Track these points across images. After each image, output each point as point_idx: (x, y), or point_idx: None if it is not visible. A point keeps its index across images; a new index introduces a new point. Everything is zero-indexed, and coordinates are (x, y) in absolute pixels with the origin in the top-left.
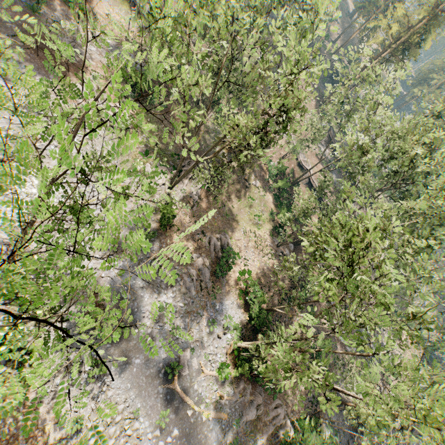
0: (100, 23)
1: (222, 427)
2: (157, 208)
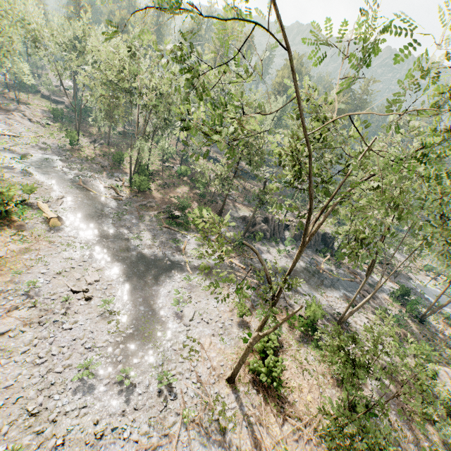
0: (33, 106)
1: (118, 202)
2: (69, 145)
